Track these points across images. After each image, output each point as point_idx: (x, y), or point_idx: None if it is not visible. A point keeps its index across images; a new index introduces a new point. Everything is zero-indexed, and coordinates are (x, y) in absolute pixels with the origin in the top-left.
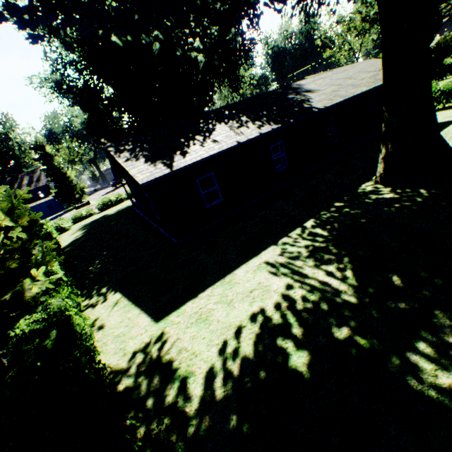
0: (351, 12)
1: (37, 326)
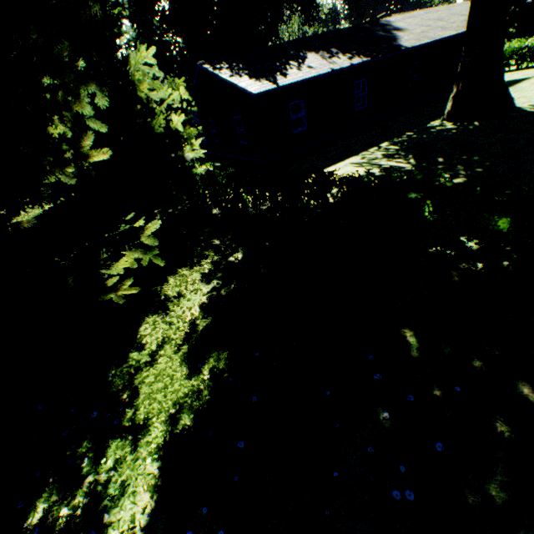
0: None
1: (217, 165)
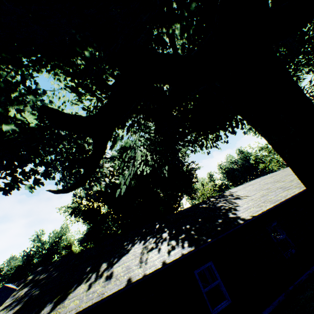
0: (265, 144)
1: None
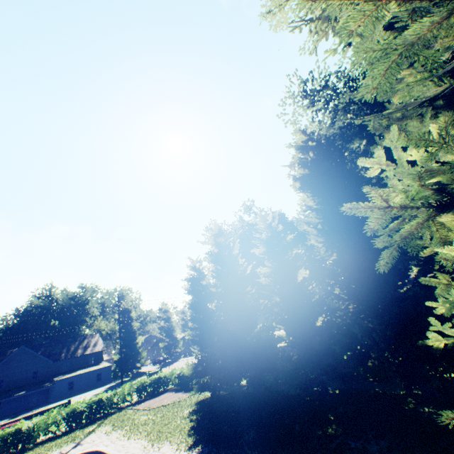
0: None
1: None
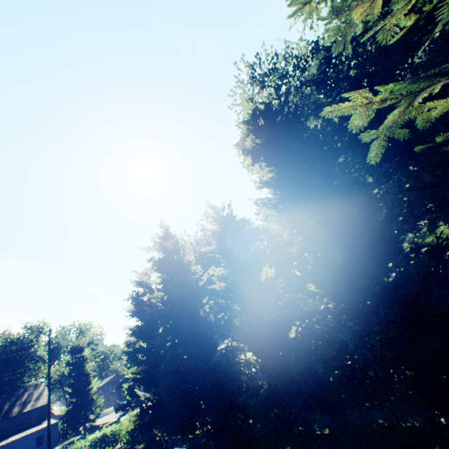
0: None
1: None
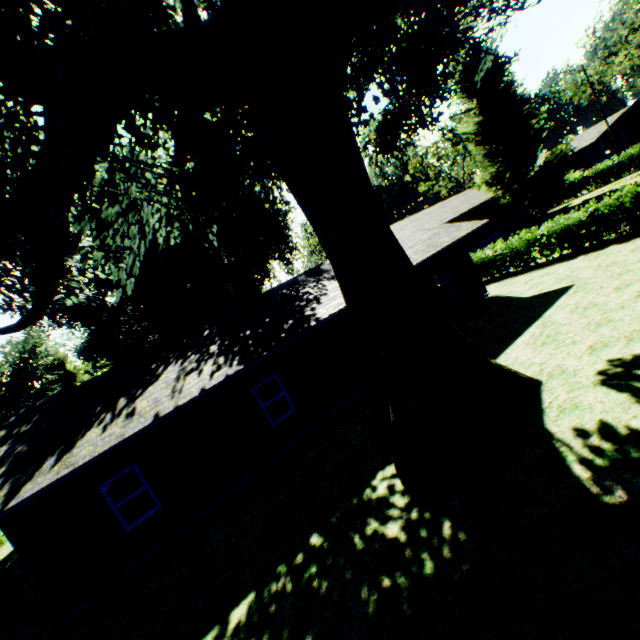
0: (435, 142)
1: None
